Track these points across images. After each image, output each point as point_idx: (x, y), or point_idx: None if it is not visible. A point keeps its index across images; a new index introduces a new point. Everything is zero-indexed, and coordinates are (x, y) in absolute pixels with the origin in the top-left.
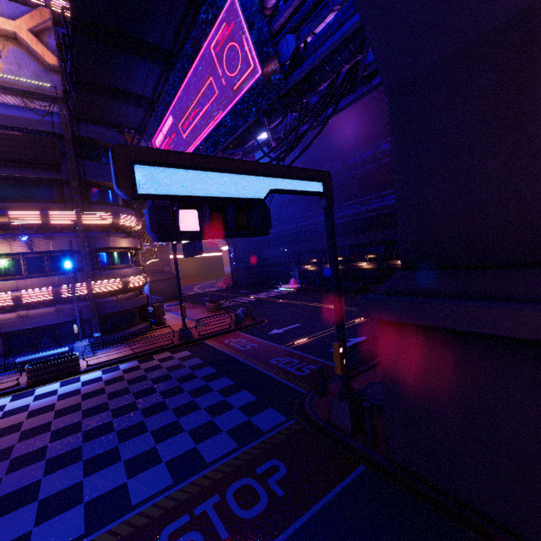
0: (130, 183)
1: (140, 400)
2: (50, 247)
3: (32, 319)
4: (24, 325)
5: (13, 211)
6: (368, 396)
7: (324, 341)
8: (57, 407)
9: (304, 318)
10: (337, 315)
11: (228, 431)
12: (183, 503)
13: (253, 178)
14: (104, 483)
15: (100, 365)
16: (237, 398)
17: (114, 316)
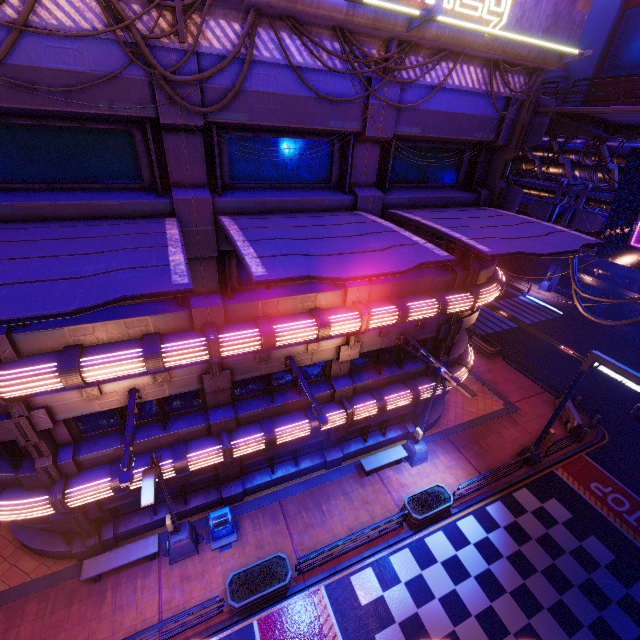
0: None
1: None
2: (416, 336)
3: (374, 416)
4: (366, 422)
5: (412, 306)
6: None
7: None
8: (508, 625)
9: None
10: None
11: None
12: None
13: None
14: None
15: (466, 505)
16: None
17: None
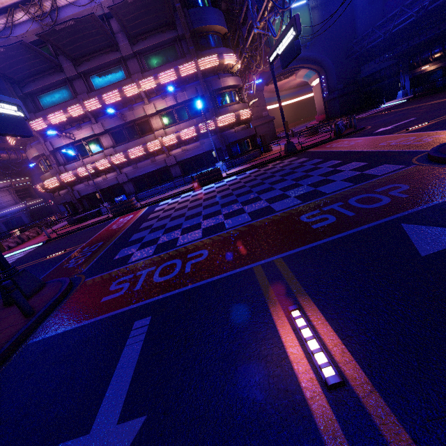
0: None
1: (266, 180)
2: (186, 97)
3: (189, 152)
4: (187, 156)
5: (160, 73)
6: None
7: None
8: (217, 191)
9: (420, 113)
10: None
11: (342, 180)
12: (313, 207)
13: None
14: (255, 207)
15: (233, 173)
16: (347, 166)
17: (235, 145)
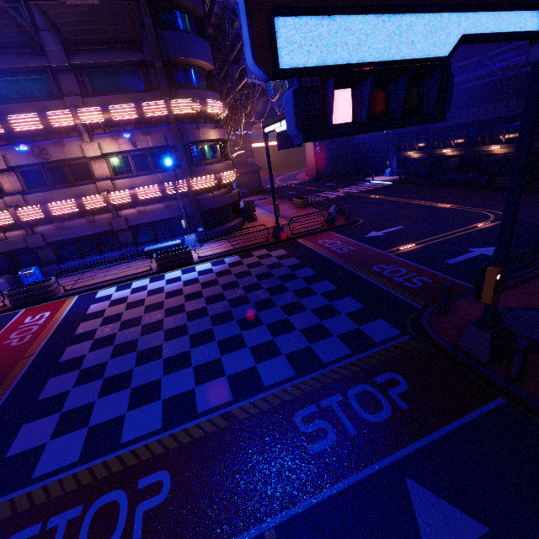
0: (270, 51)
1: (250, 294)
2: (149, 143)
3: (149, 215)
4: (144, 220)
5: (112, 106)
6: (506, 324)
7: (436, 249)
8: (185, 292)
9: (407, 219)
10: (504, 234)
11: (339, 336)
12: (309, 394)
13: (438, 18)
14: (238, 363)
15: (208, 258)
16: (343, 304)
17: (212, 212)
